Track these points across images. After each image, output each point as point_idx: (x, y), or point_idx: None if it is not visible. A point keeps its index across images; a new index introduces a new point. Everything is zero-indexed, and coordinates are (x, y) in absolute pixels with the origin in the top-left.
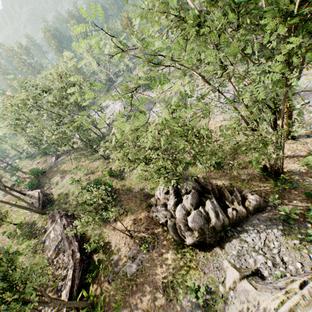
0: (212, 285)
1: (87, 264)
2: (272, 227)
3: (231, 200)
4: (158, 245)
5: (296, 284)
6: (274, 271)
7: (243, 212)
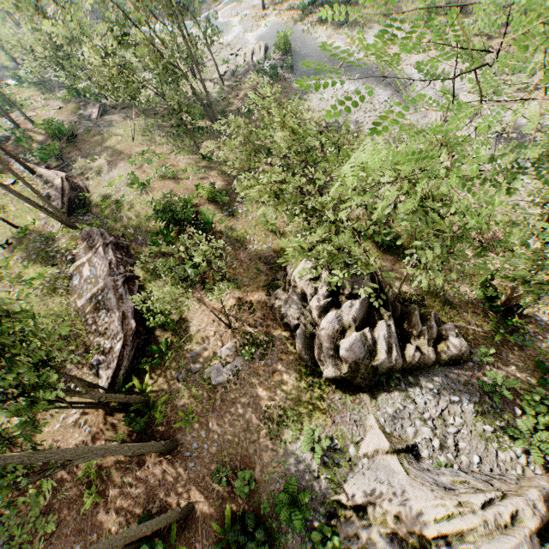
0: (339, 442)
1: (145, 342)
2: (462, 396)
3: (420, 332)
4: (271, 356)
5: (478, 499)
6: (437, 455)
7: (429, 359)
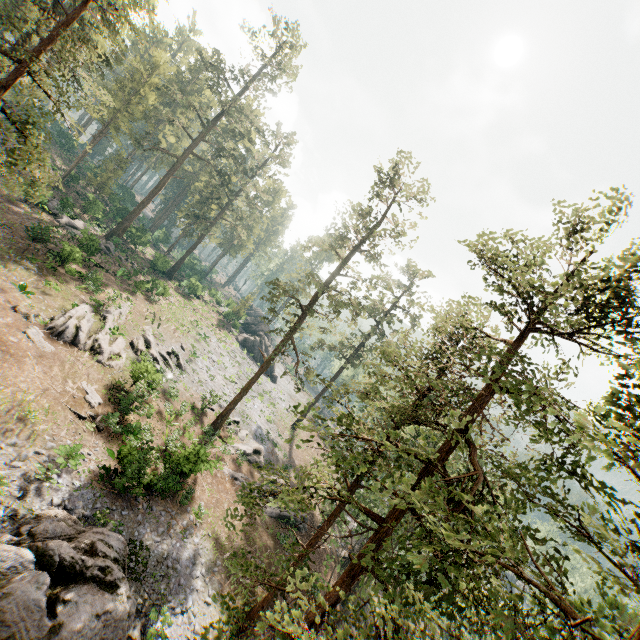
0: None
1: None
2: None
3: None
4: None
5: None
6: None
7: None
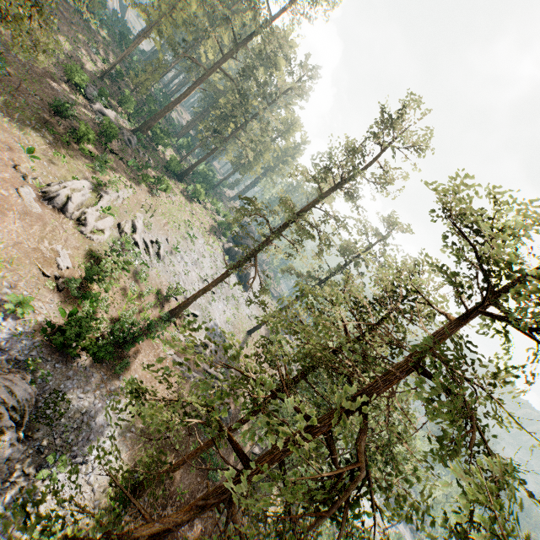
0: None
1: None
2: None
3: None
4: None
5: None
6: None
7: None
